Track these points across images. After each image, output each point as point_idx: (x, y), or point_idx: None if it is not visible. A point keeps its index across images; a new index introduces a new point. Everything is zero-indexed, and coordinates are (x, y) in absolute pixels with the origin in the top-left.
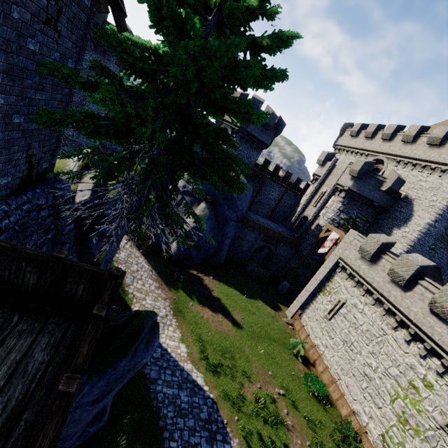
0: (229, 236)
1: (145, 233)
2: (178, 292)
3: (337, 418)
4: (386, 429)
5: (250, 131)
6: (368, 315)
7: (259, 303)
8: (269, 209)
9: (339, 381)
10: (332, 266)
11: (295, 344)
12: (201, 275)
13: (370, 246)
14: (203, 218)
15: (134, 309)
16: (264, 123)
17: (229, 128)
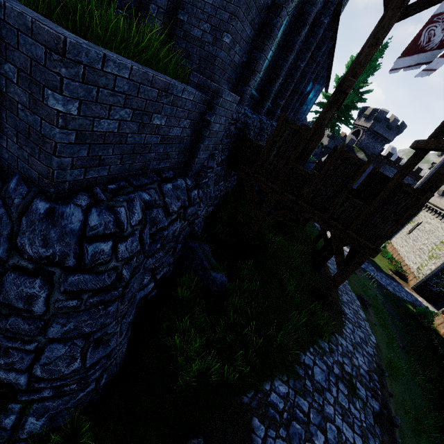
0: None
1: None
2: None
3: (394, 262)
4: (421, 264)
5: (376, 131)
6: (432, 223)
7: None
8: None
9: (404, 257)
10: None
11: None
12: None
13: (443, 187)
14: None
15: None
16: (387, 125)
17: (361, 130)
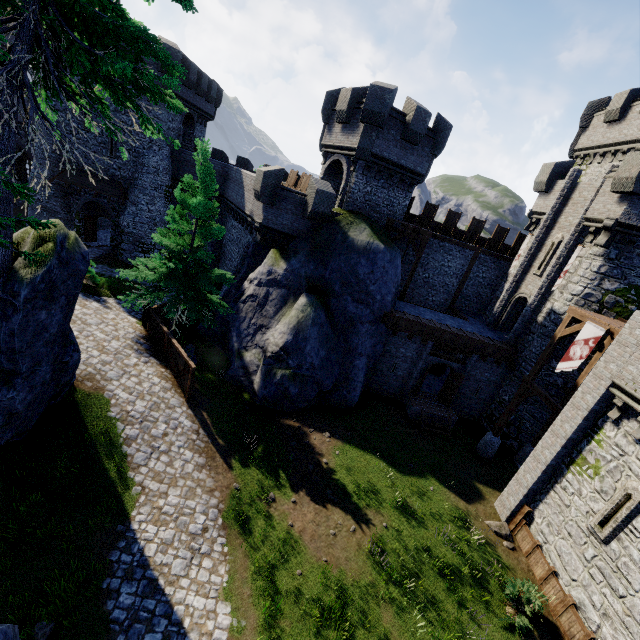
0: (362, 353)
1: (185, 362)
2: (249, 471)
3: None
4: None
5: (380, 153)
6: None
7: (429, 485)
8: (448, 294)
9: None
10: (593, 404)
11: (516, 600)
12: (306, 431)
13: None
14: (303, 323)
15: (135, 518)
16: (404, 132)
17: (342, 158)
